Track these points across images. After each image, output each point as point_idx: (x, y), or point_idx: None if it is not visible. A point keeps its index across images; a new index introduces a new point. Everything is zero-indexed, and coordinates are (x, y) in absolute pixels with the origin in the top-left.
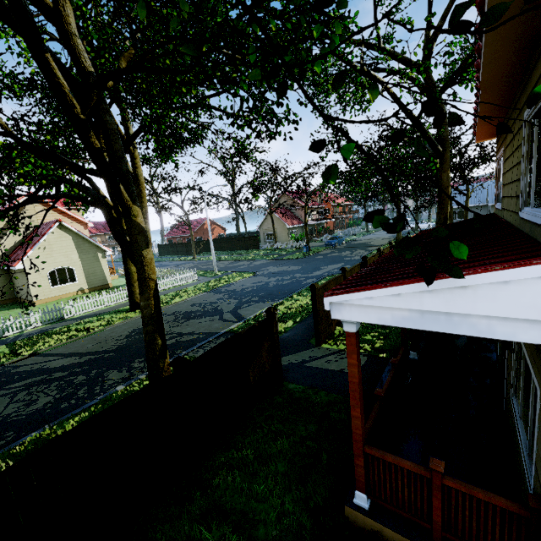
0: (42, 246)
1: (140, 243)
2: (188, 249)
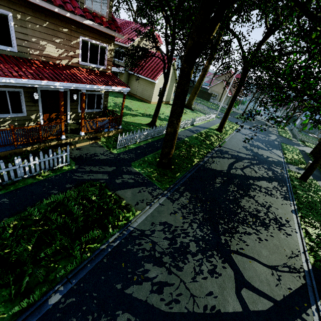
0: None
1: None
2: None
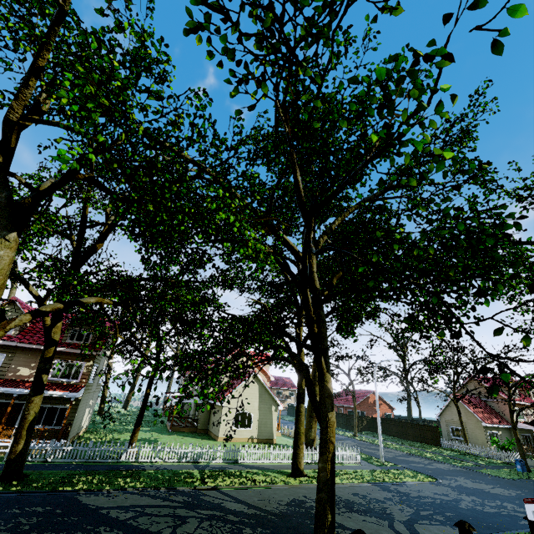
0: (239, 389)
1: (327, 405)
2: (349, 423)
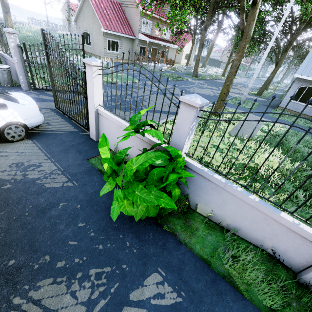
0: (188, 43)
1: None
2: None
